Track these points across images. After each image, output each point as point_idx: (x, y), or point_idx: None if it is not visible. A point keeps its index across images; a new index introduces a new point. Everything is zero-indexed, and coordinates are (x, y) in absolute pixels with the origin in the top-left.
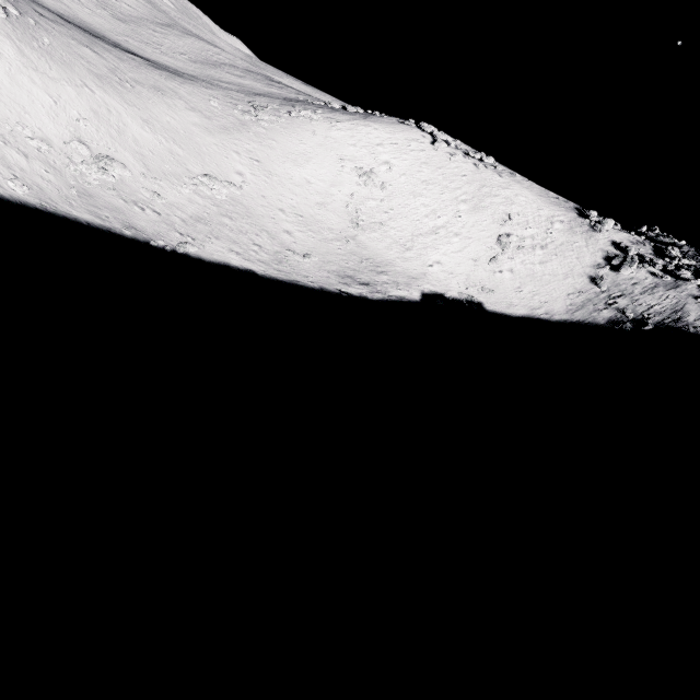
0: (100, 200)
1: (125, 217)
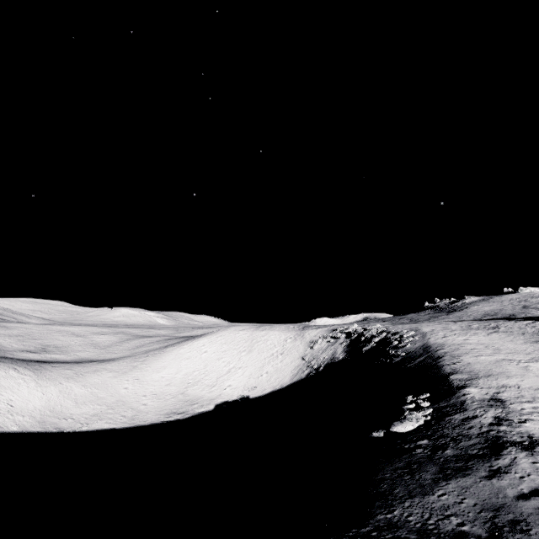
0: (48, 422)
1: (57, 425)
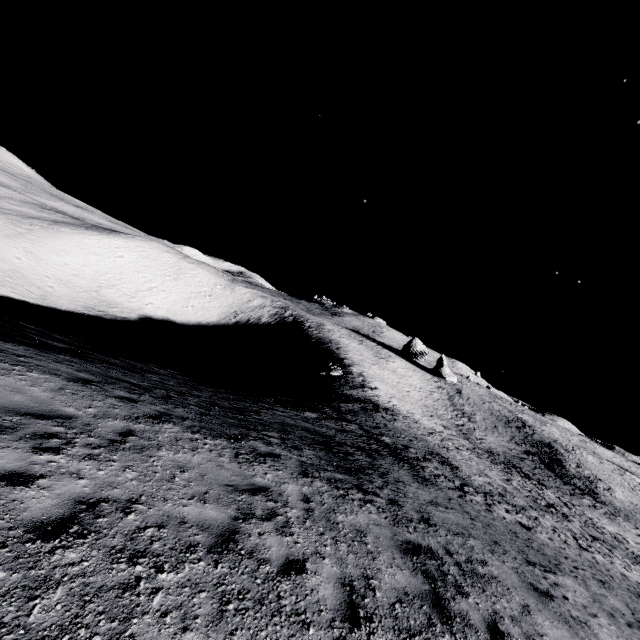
0: None
1: None
